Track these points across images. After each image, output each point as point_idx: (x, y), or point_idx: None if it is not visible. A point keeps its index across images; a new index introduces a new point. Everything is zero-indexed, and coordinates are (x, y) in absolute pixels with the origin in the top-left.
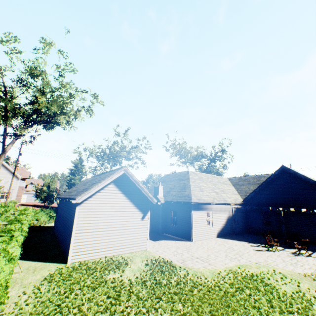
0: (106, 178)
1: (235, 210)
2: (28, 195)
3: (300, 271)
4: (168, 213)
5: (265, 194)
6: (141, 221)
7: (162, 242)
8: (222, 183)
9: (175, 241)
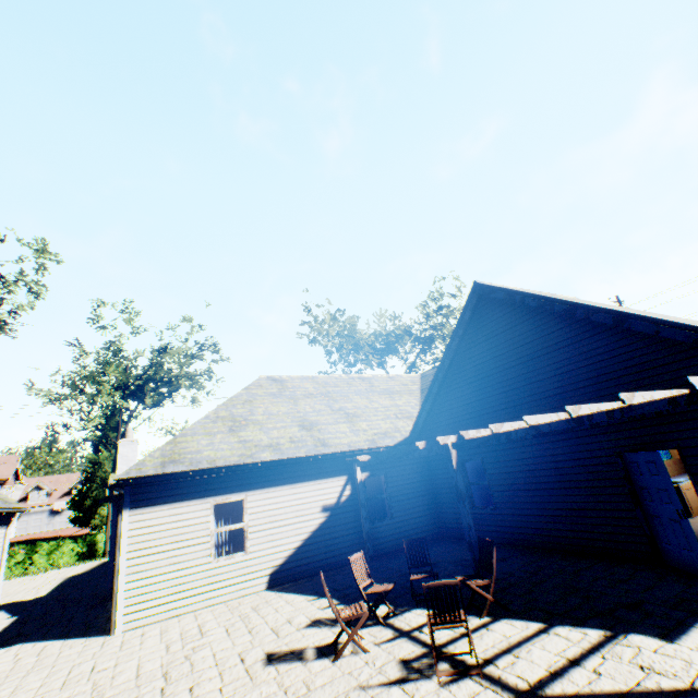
0: None
1: (378, 471)
2: (33, 518)
3: None
4: None
5: (461, 397)
6: None
7: None
8: (378, 392)
9: (47, 645)
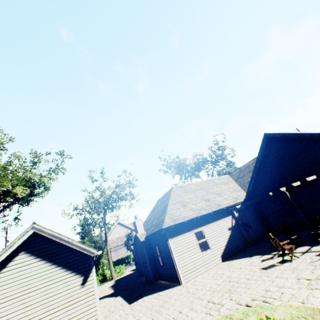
0: (0, 252)
1: (240, 212)
2: None
3: (319, 300)
4: (154, 250)
5: (266, 177)
6: (82, 288)
7: (138, 303)
8: (219, 184)
9: (158, 293)
